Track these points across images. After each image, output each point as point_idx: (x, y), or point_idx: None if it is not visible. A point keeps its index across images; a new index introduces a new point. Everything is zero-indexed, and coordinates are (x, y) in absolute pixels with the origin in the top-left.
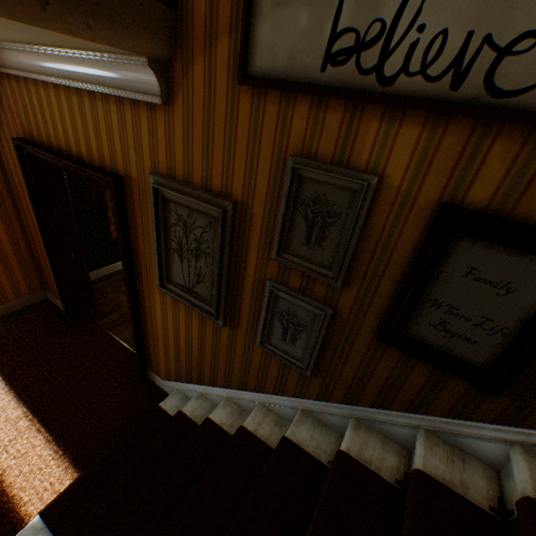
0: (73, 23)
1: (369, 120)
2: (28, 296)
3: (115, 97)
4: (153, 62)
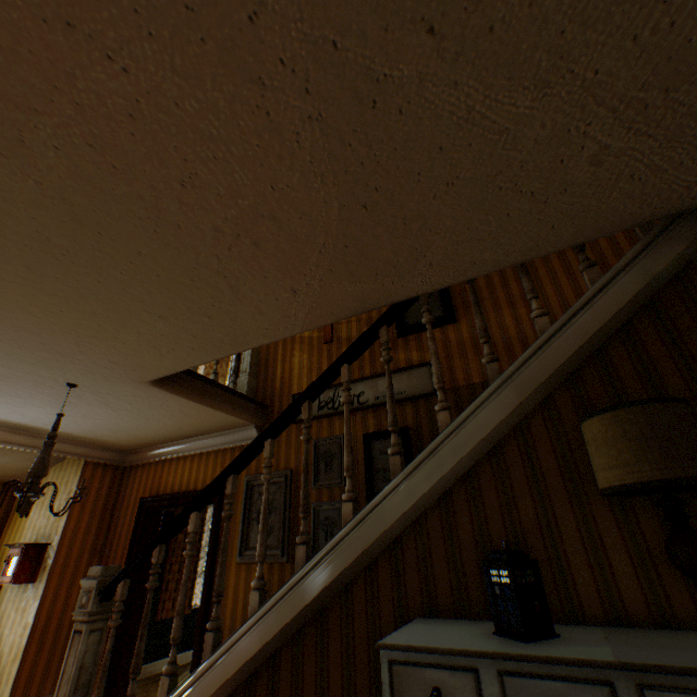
0: (239, 413)
1: (336, 420)
2: (47, 696)
3: (231, 447)
4: (257, 426)
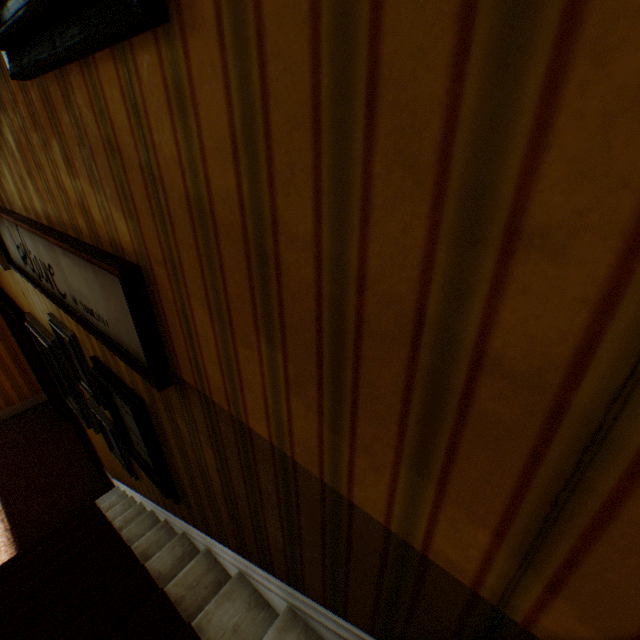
0: None
1: None
2: (33, 398)
3: None
4: None
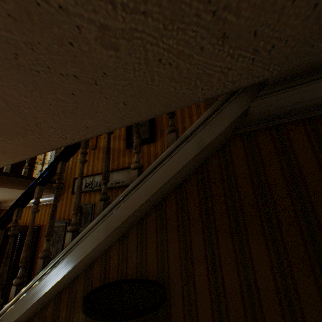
0: None
1: (92, 194)
2: None
3: (46, 204)
4: None
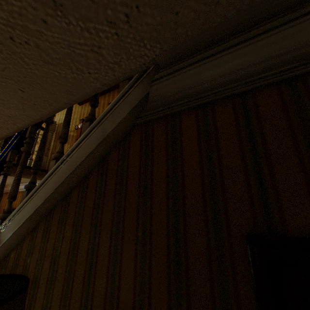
0: (28, 176)
1: None
2: None
3: None
4: None
